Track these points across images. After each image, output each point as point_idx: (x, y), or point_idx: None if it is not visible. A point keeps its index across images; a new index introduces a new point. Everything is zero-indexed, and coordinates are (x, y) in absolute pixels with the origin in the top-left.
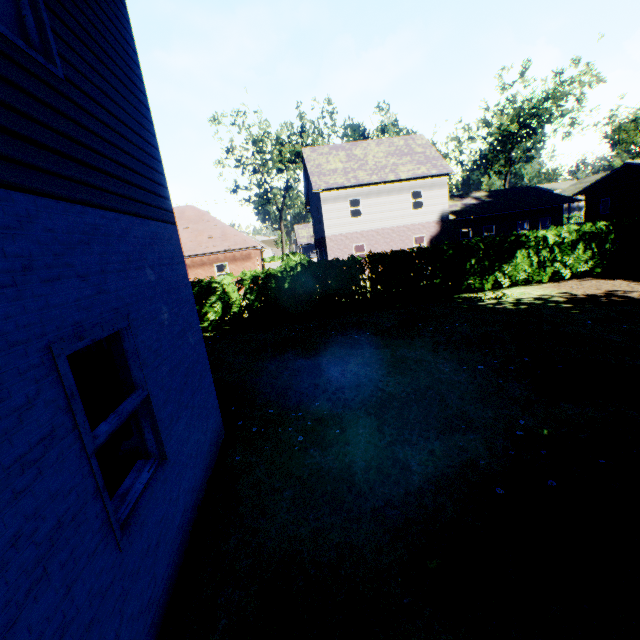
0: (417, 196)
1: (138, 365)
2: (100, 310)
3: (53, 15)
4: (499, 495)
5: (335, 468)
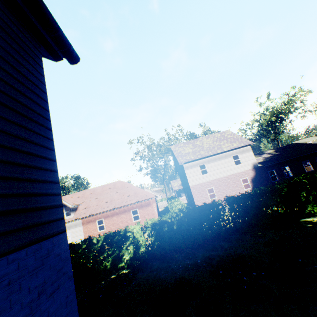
0: (234, 157)
1: None
2: None
3: None
4: None
5: None
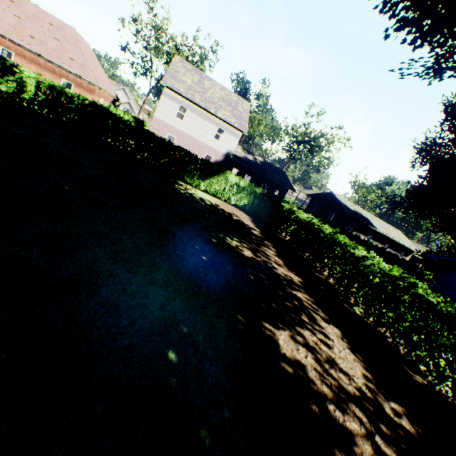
0: None
1: None
2: None
3: None
4: None
5: None
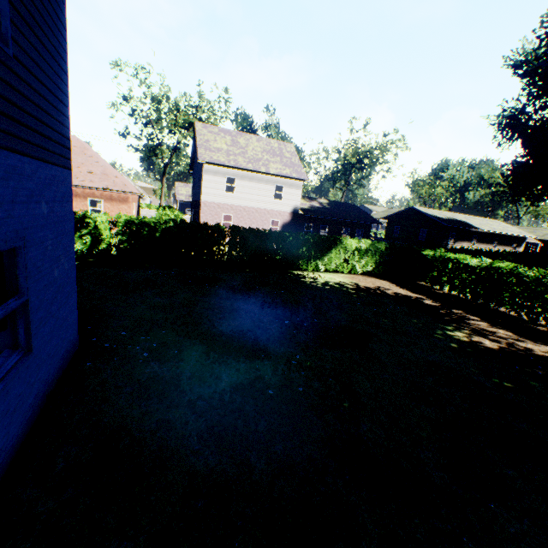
0: (280, 189)
1: (25, 275)
2: (6, 230)
3: (13, 8)
4: (270, 395)
5: (168, 375)
